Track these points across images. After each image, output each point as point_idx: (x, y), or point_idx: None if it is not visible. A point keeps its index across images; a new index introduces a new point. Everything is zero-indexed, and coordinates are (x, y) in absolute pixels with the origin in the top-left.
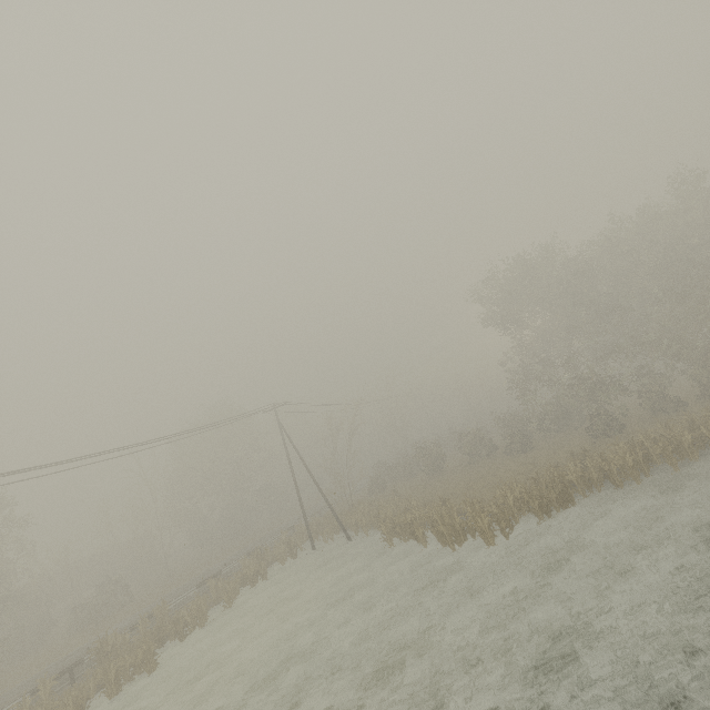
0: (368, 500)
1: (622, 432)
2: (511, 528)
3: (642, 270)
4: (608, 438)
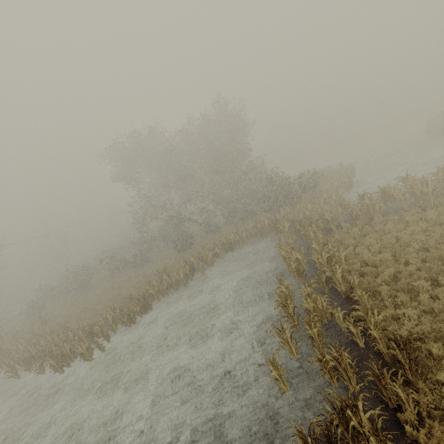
0: (24, 324)
1: (192, 246)
2: (109, 340)
3: (201, 153)
4: (184, 253)
